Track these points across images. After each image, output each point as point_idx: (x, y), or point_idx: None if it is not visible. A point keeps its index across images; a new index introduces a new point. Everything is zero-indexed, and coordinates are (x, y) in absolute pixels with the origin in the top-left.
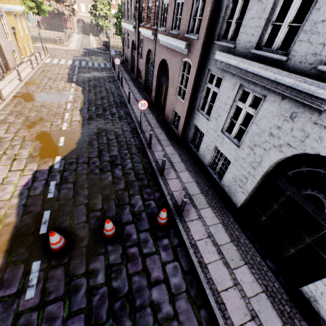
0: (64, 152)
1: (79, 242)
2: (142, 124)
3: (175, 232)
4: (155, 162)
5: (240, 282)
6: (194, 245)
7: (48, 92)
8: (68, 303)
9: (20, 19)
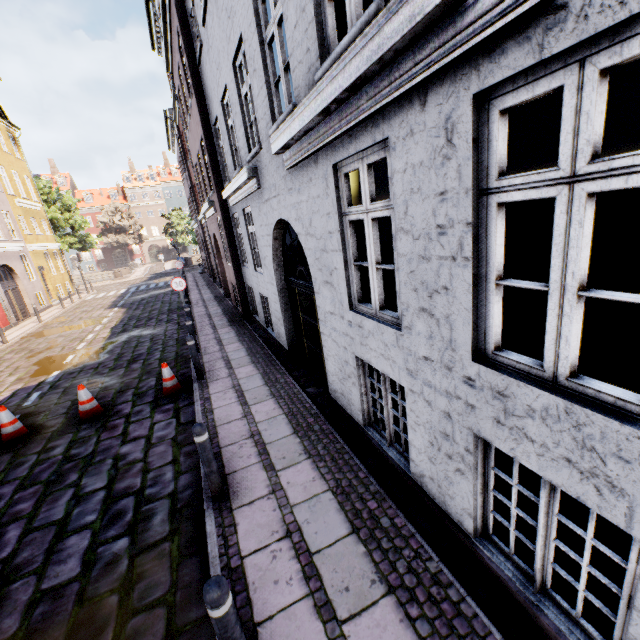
0: (68, 366)
1: (45, 431)
2: None
3: (189, 396)
4: None
5: (253, 413)
6: (207, 398)
7: (75, 323)
8: (3, 476)
9: (53, 257)
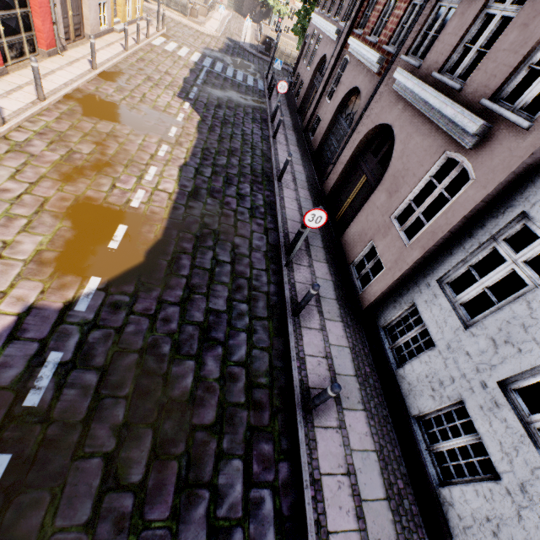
0: (113, 267)
1: None
2: (296, 251)
3: None
4: (298, 361)
5: None
6: None
7: (134, 108)
8: None
9: None
